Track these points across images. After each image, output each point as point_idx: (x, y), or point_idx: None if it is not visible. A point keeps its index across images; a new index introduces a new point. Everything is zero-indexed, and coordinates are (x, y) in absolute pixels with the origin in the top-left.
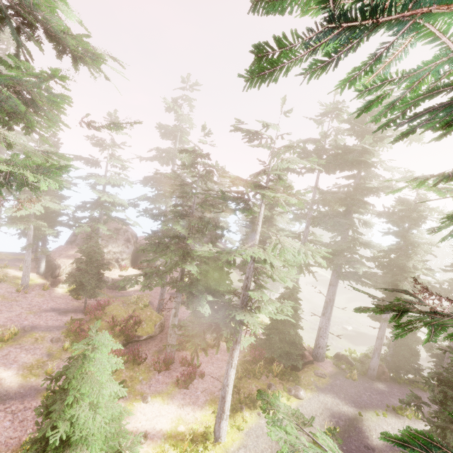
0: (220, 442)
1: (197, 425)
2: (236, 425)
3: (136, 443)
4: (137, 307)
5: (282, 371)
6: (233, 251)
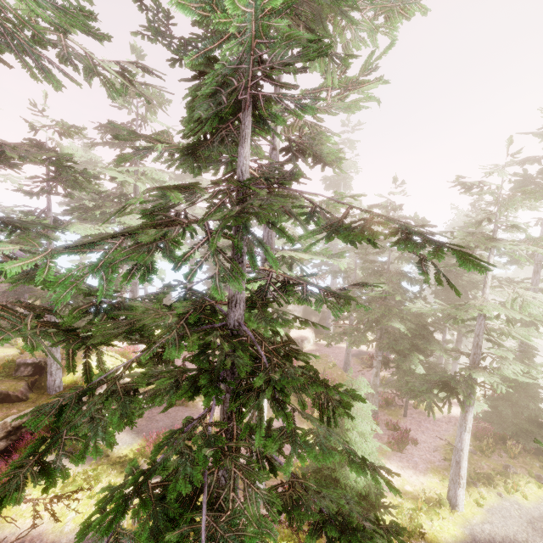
0: (457, 510)
1: (425, 489)
2: (472, 499)
3: (382, 483)
4: (325, 366)
5: (522, 454)
6: (473, 307)
